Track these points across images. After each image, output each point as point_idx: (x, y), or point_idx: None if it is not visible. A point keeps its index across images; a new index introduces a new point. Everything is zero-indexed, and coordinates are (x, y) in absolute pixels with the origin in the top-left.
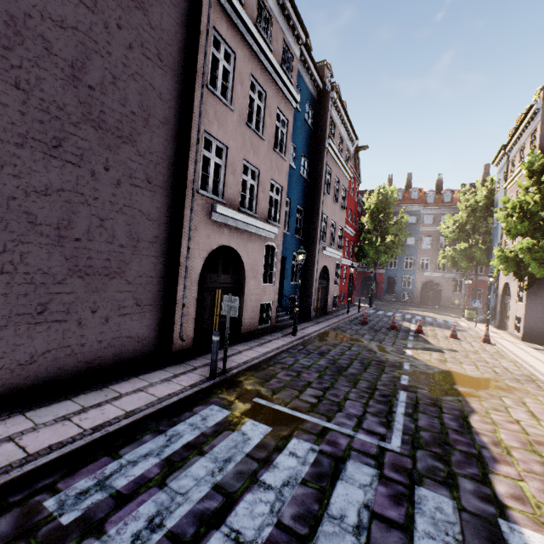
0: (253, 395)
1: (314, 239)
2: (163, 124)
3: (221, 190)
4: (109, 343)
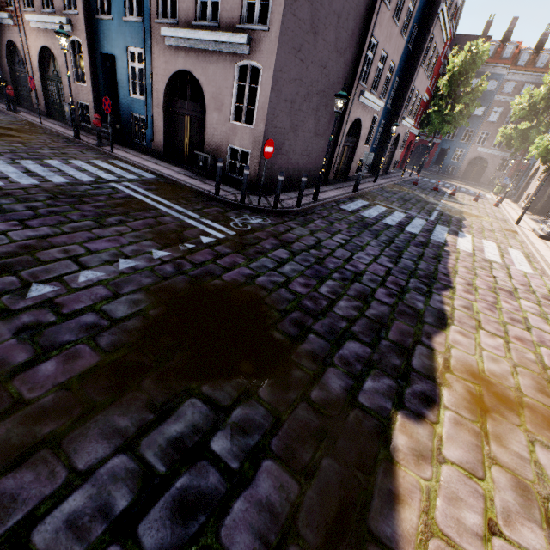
0: (373, 200)
1: (400, 109)
2: (356, 37)
3: (366, 78)
4: (313, 169)
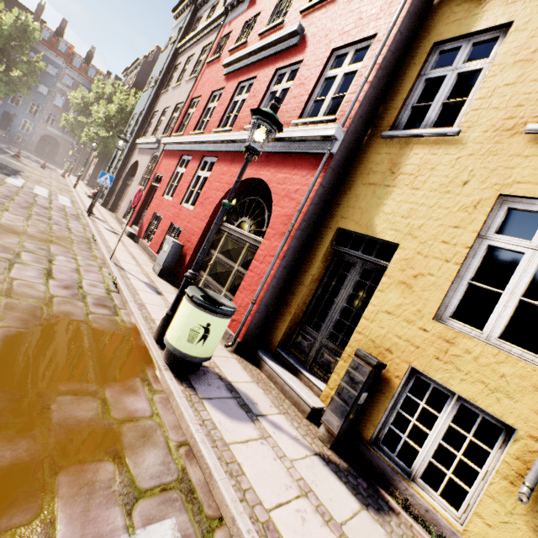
0: None
1: None
2: None
3: None
4: None
